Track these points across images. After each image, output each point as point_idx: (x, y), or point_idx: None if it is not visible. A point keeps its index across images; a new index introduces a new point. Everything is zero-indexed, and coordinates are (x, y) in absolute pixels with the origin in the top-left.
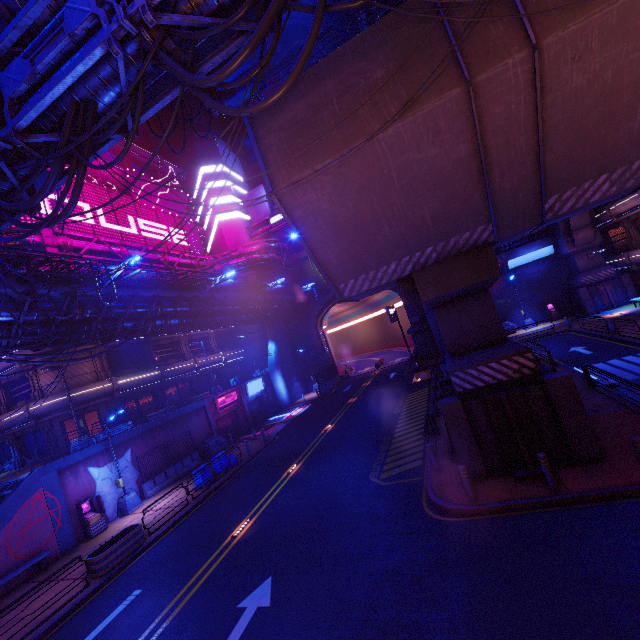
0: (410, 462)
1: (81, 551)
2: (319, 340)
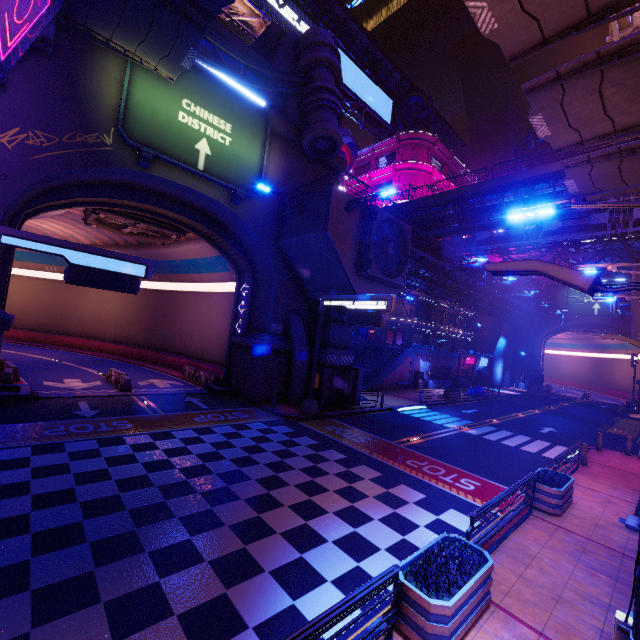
0: (627, 434)
1: (419, 390)
2: (538, 353)
